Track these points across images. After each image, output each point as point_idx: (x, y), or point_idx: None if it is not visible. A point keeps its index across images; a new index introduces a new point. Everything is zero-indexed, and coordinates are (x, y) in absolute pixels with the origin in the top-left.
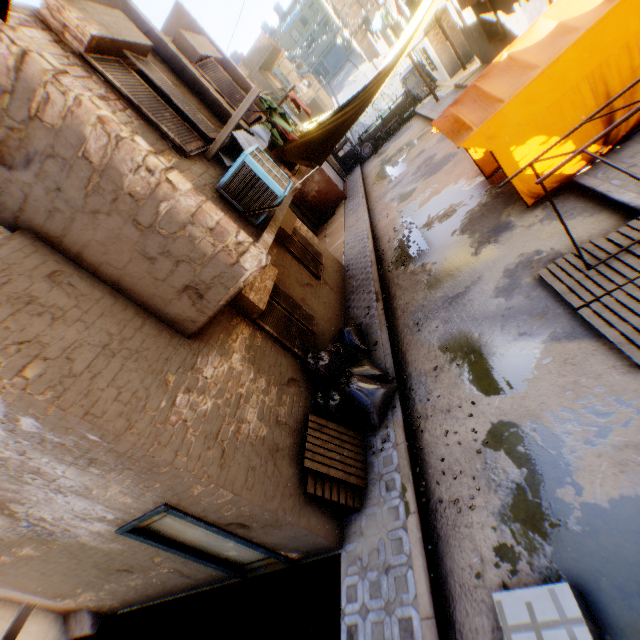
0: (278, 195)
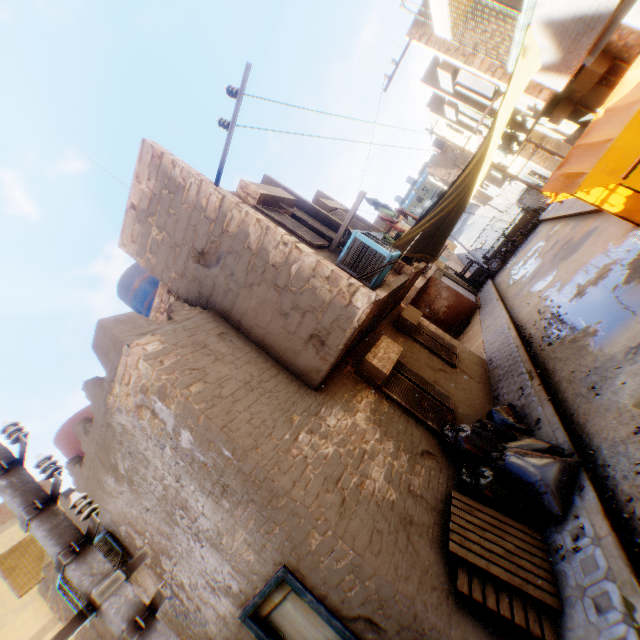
0: (385, 256)
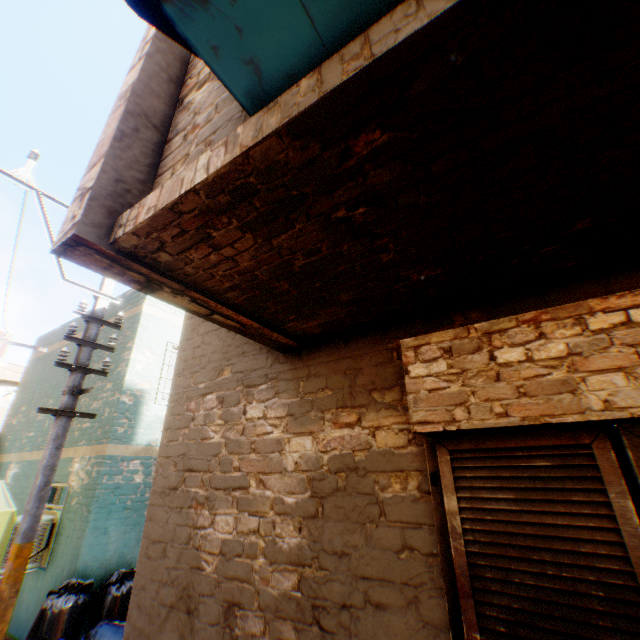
0: None
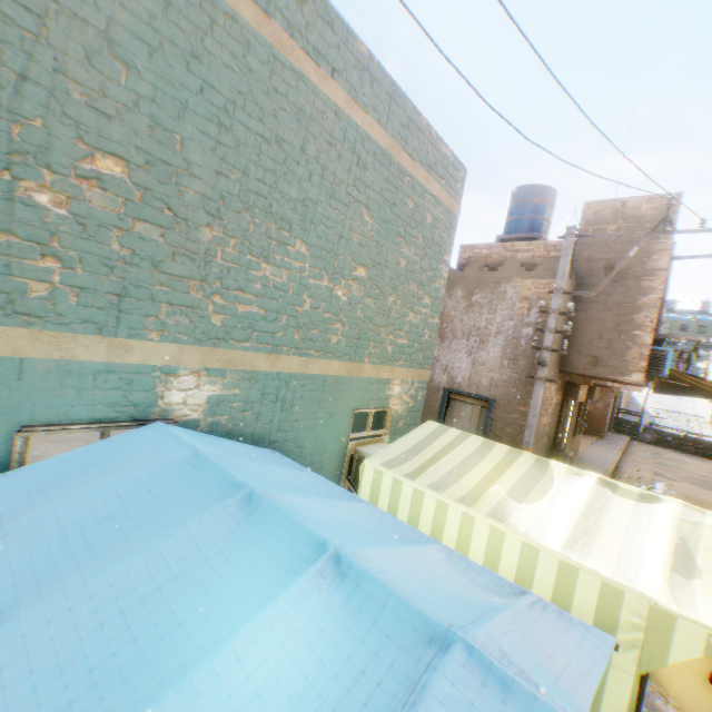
0: (663, 374)
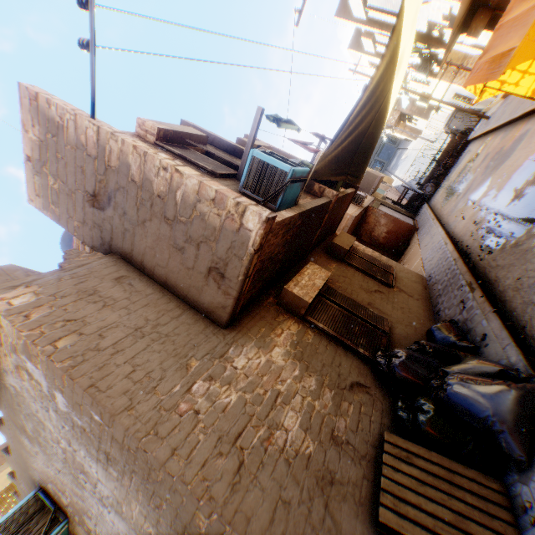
0: (287, 171)
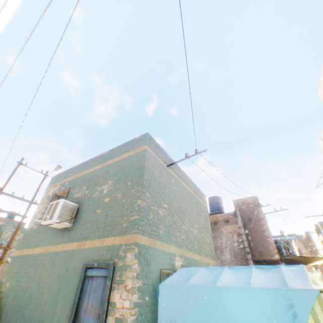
0: (283, 254)
